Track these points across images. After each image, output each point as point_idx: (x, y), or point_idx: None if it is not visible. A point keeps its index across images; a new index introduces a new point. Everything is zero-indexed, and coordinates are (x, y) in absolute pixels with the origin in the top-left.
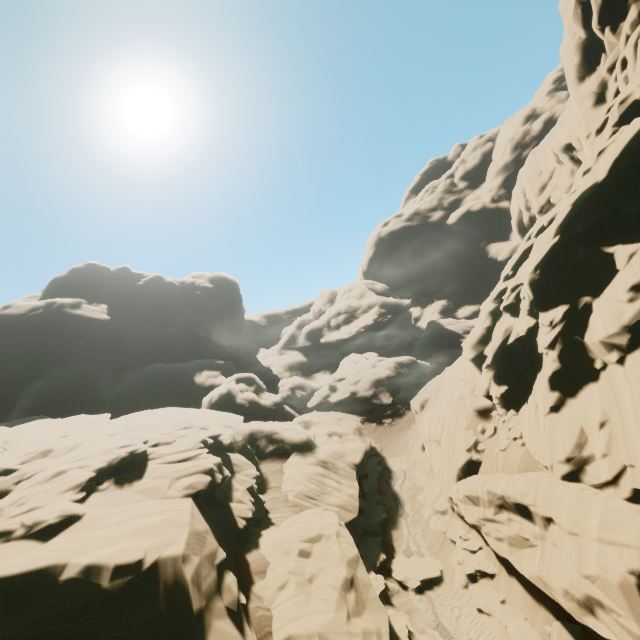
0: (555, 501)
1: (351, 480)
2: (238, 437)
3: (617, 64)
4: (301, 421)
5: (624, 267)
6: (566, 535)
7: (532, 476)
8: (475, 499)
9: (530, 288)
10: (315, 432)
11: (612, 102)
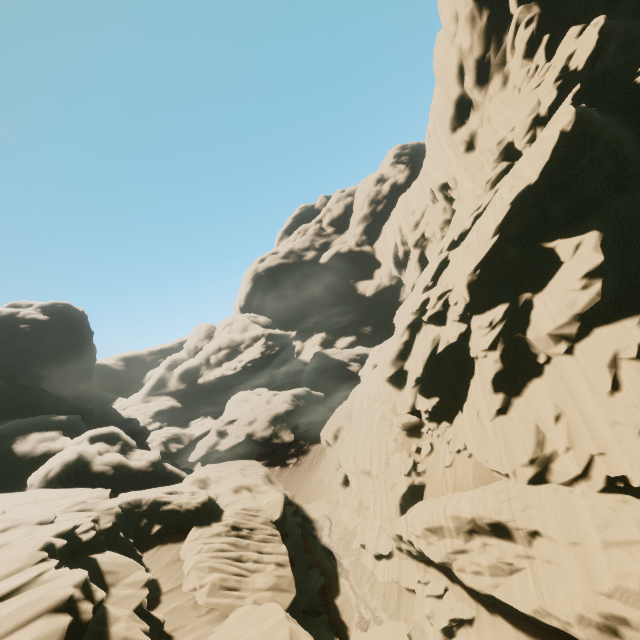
0: (534, 510)
1: (277, 545)
2: (106, 523)
3: (484, 119)
4: (195, 480)
5: (571, 258)
6: (560, 547)
7: (499, 487)
8: (438, 530)
9: (468, 290)
10: (216, 491)
11: (484, 147)
